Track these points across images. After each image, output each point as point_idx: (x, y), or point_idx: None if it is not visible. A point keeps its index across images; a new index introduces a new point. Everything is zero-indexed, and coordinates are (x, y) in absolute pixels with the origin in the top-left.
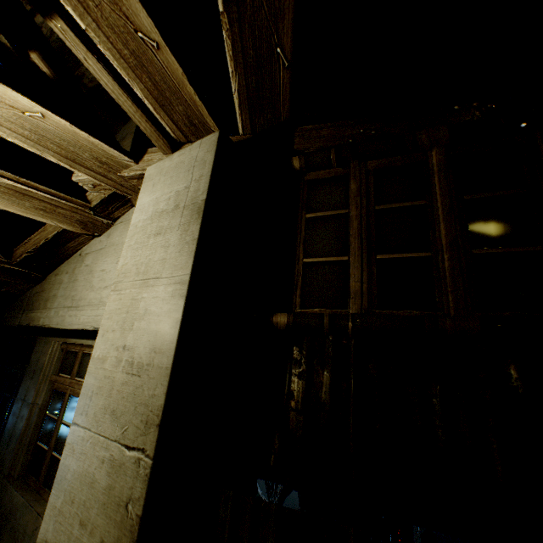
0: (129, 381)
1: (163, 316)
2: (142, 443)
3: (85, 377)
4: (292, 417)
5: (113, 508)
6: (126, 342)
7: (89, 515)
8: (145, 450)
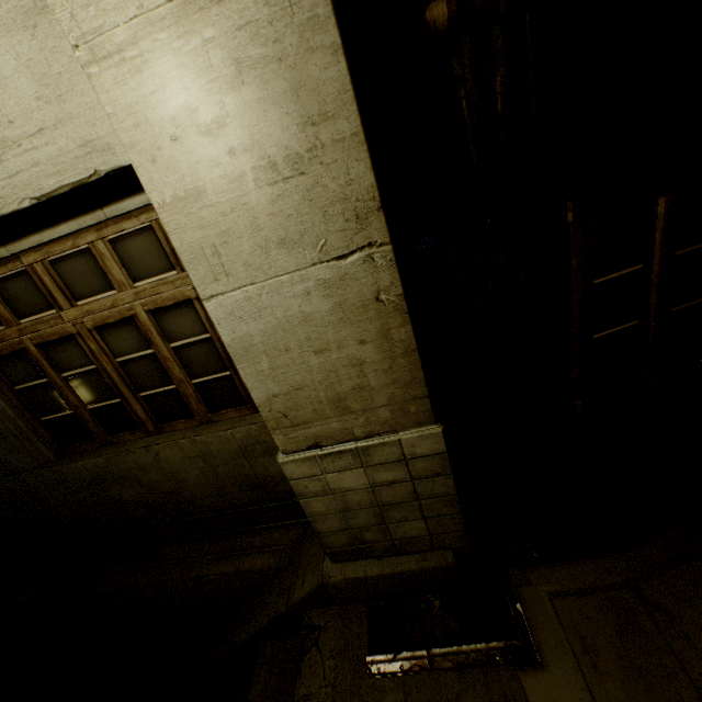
0: (285, 192)
1: (292, 55)
2: (364, 240)
3: (174, 241)
4: (471, 150)
5: (358, 314)
6: (230, 142)
7: (325, 341)
8: (373, 243)
